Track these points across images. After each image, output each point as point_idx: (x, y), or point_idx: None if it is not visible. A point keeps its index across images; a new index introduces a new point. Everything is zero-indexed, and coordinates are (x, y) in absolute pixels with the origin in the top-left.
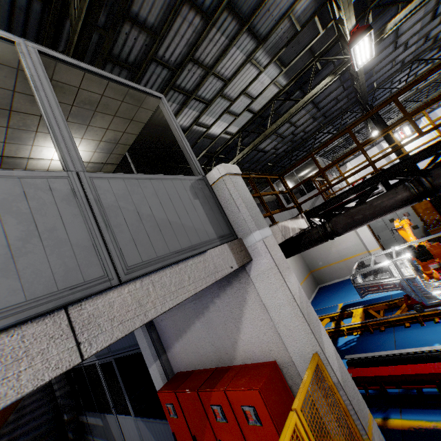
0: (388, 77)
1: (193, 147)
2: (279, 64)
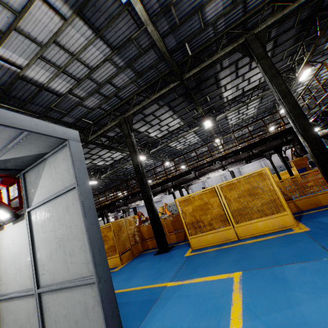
0: None
1: None
2: None
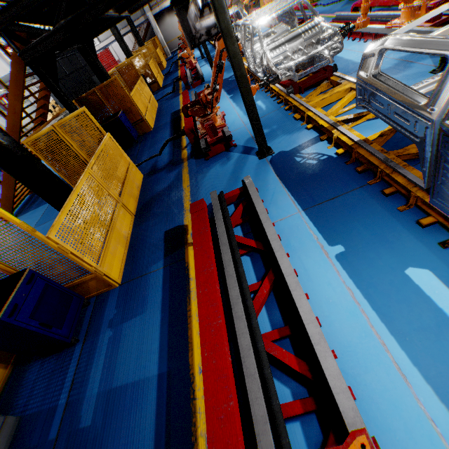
0: None
1: None
2: None
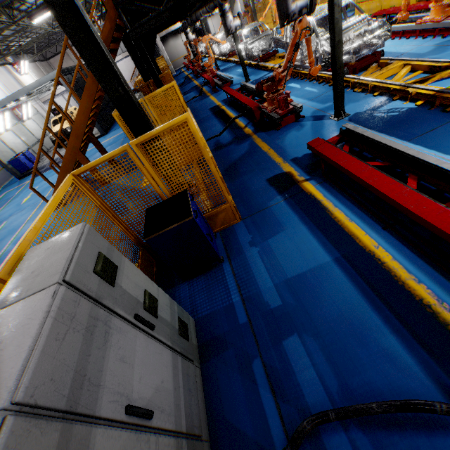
0: None
1: None
2: None
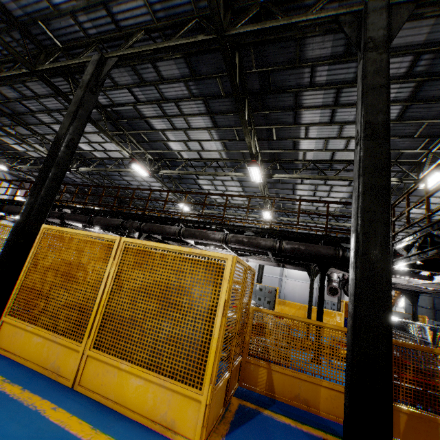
0: (147, 197)
1: (4, 145)
2: (42, 147)
